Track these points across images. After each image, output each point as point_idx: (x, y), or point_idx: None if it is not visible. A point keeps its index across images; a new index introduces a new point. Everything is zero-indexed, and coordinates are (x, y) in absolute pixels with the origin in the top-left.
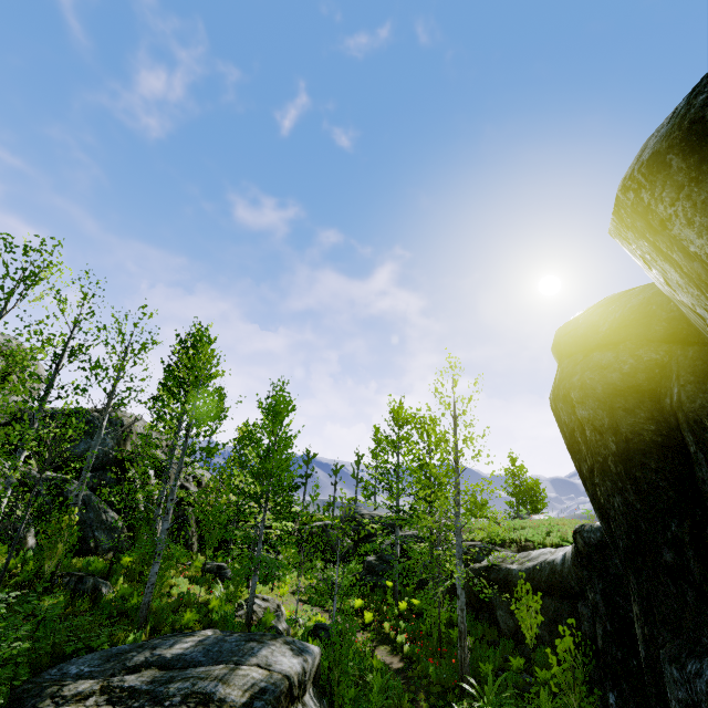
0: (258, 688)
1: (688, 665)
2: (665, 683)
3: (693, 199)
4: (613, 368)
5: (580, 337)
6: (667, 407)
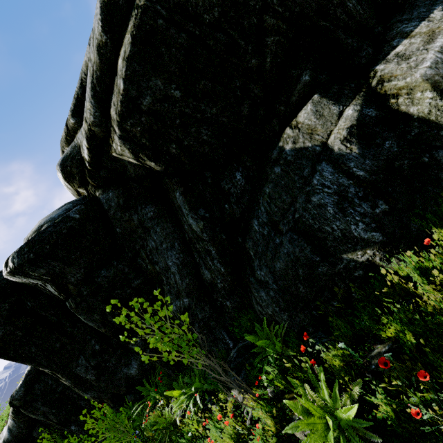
0: None
1: (79, 362)
2: (79, 378)
3: (33, 269)
4: (2, 311)
5: None
6: (30, 309)
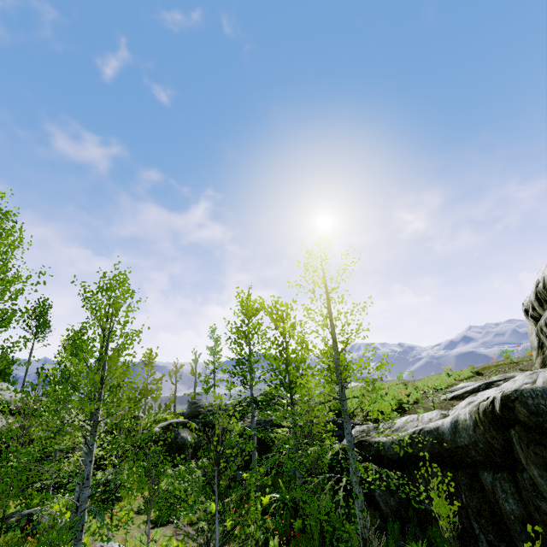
0: None
1: None
2: None
3: None
4: None
5: None
6: None
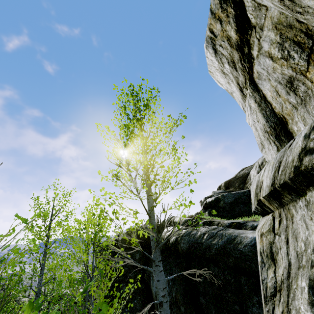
0: None
1: None
2: None
3: None
4: None
5: None
6: None
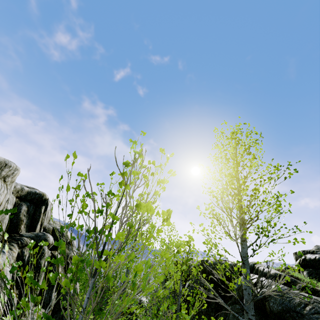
0: None
1: None
2: None
3: None
4: None
5: None
6: None
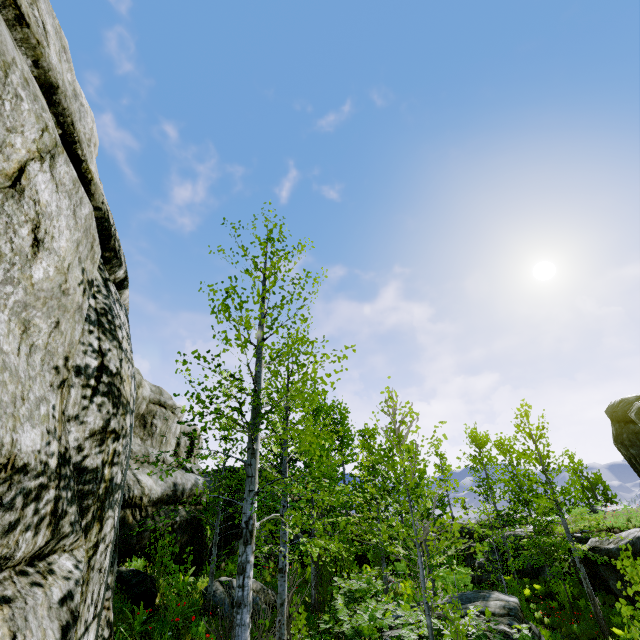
0: (506, 608)
1: None
2: None
3: None
4: (639, 433)
5: (619, 416)
6: None
